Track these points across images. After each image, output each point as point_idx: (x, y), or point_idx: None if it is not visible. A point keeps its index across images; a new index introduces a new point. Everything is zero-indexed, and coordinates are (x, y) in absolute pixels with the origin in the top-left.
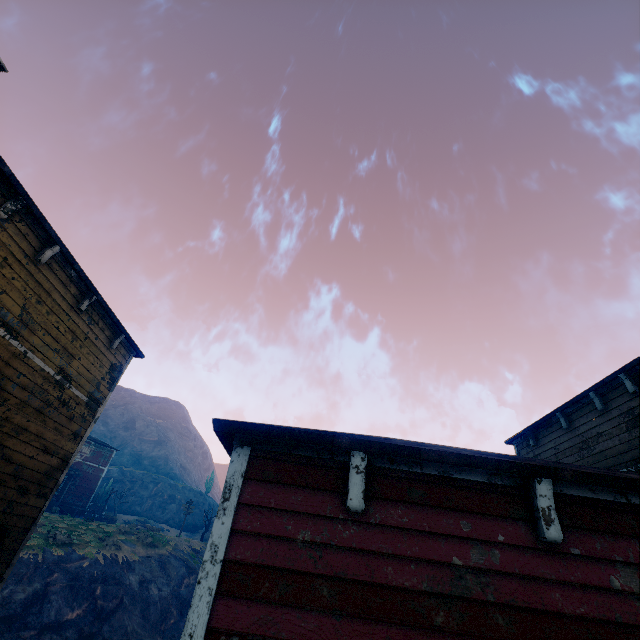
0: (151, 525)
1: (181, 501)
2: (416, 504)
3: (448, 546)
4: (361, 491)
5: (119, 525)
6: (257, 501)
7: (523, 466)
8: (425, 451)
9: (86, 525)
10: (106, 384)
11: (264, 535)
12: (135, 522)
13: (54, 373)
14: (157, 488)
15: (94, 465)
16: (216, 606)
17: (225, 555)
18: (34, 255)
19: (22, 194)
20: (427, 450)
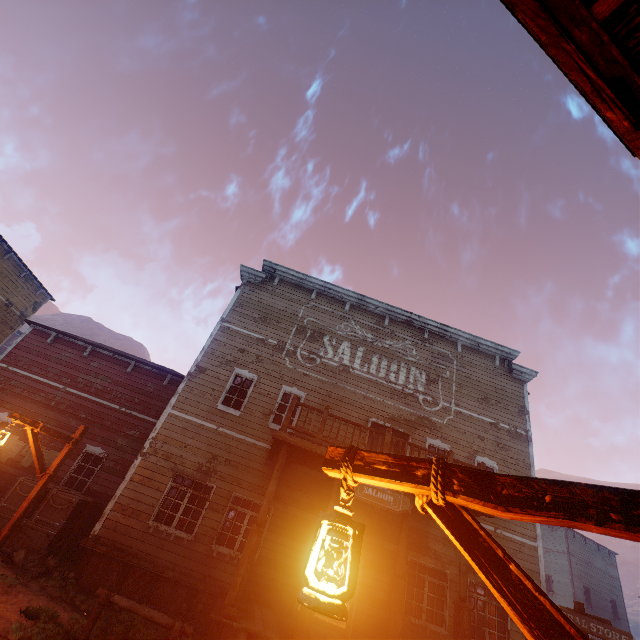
0: None
1: None
2: (63, 345)
3: (64, 352)
4: (51, 339)
5: None
6: (30, 337)
7: (87, 342)
8: (68, 335)
9: None
10: (31, 310)
11: (28, 342)
12: None
13: (5, 300)
14: None
15: None
16: (14, 349)
17: (19, 343)
18: (3, 256)
19: (0, 236)
20: (69, 335)
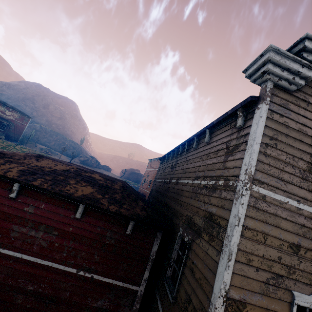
0: (52, 152)
1: (68, 145)
2: None
3: None
4: None
5: (32, 149)
6: None
7: (10, 178)
8: None
9: (14, 146)
10: None
11: None
12: (45, 149)
13: None
14: (57, 138)
15: (20, 122)
16: None
17: None
18: None
19: None
20: None
